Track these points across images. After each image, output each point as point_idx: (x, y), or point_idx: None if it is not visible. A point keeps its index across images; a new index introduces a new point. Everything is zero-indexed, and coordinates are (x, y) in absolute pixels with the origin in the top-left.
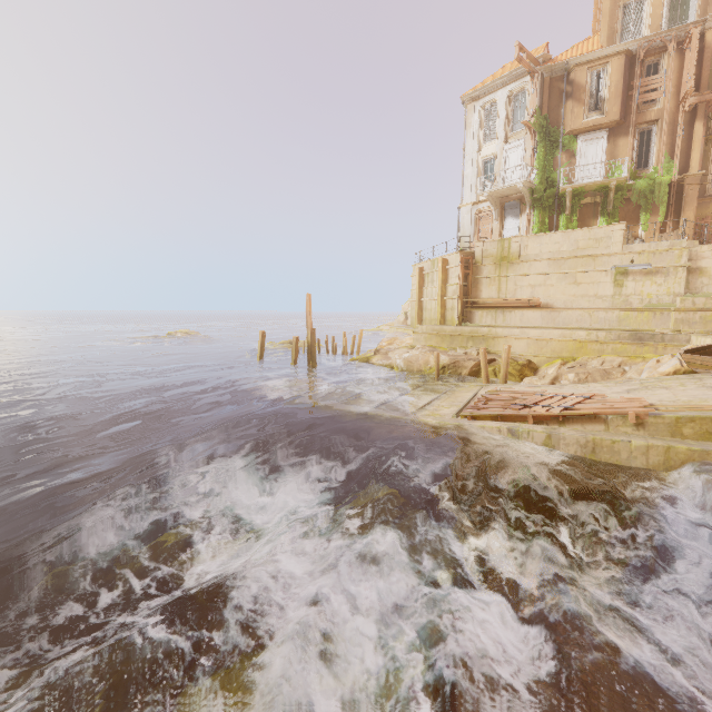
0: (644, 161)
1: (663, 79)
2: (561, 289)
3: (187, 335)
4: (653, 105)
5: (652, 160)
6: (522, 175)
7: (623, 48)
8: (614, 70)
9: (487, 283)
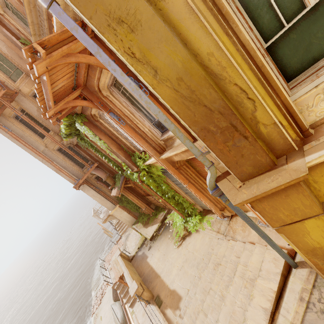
0: None
1: None
2: None
3: None
4: None
5: None
6: None
7: None
8: None
9: None
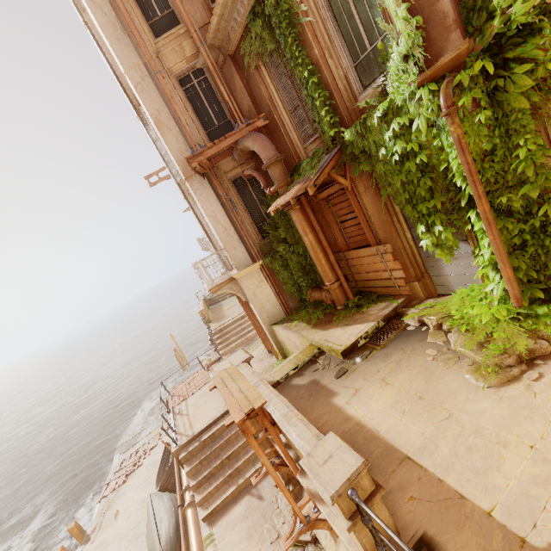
0: None
1: None
2: None
3: None
4: None
5: None
6: None
7: None
8: None
9: None
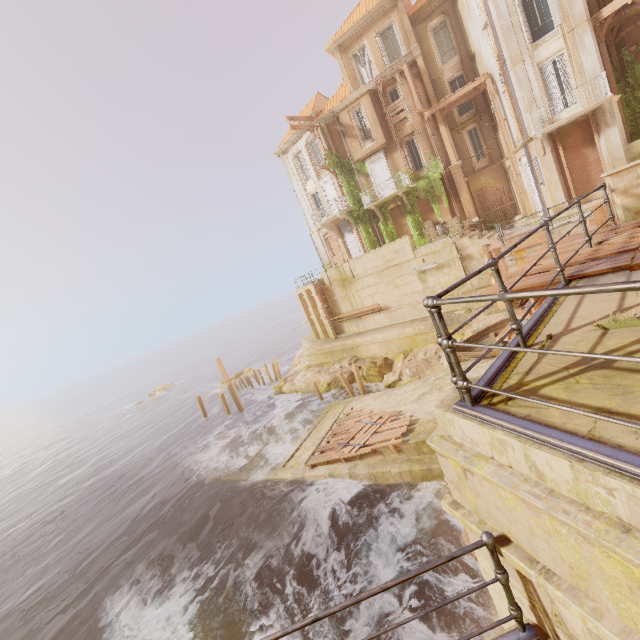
0: (419, 163)
1: (403, 101)
2: (390, 293)
3: (164, 391)
4: (406, 121)
5: (423, 162)
6: (340, 201)
7: (366, 88)
8: (366, 107)
9: (342, 301)
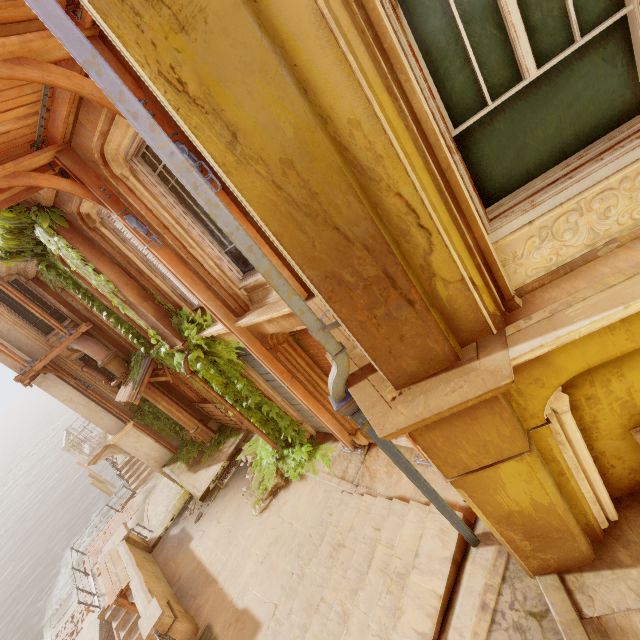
0: None
1: None
2: None
3: None
4: None
5: None
6: None
7: None
8: None
9: None
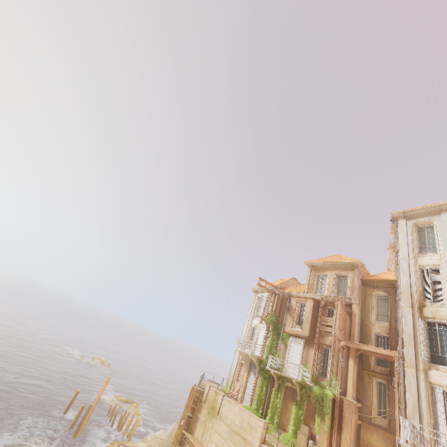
0: (325, 371)
1: (333, 321)
2: None
3: (100, 363)
4: (330, 334)
5: (327, 373)
6: (261, 346)
7: (314, 296)
8: (308, 306)
9: (201, 423)
